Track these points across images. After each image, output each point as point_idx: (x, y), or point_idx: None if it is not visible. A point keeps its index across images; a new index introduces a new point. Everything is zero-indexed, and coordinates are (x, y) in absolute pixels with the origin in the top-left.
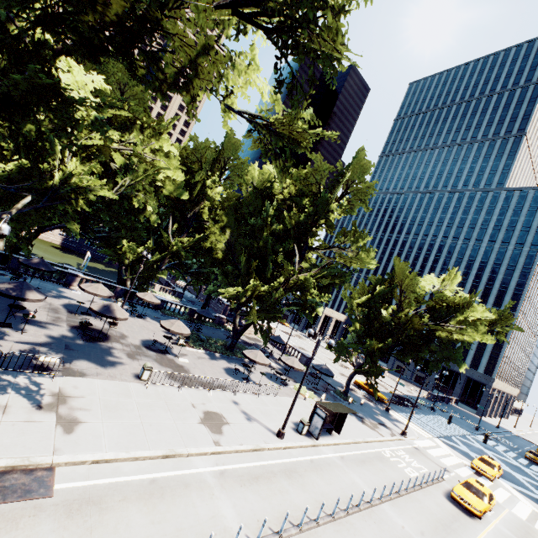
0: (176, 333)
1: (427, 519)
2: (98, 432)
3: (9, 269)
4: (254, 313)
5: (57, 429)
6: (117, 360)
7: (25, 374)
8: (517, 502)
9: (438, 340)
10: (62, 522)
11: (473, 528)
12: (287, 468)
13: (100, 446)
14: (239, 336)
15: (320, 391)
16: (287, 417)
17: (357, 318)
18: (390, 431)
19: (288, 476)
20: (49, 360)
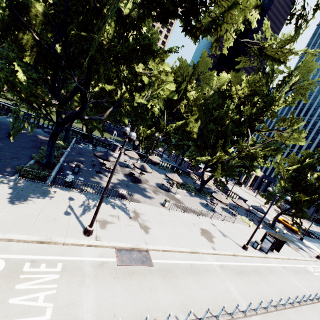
0: (176, 181)
1: None
2: (158, 234)
3: (89, 142)
4: (218, 172)
5: (142, 230)
6: (149, 194)
7: (118, 200)
8: None
9: None
10: (162, 280)
11: None
12: (255, 269)
13: (162, 242)
14: (204, 184)
15: (255, 221)
16: (250, 239)
17: (283, 177)
18: (308, 254)
19: (257, 274)
20: (123, 192)
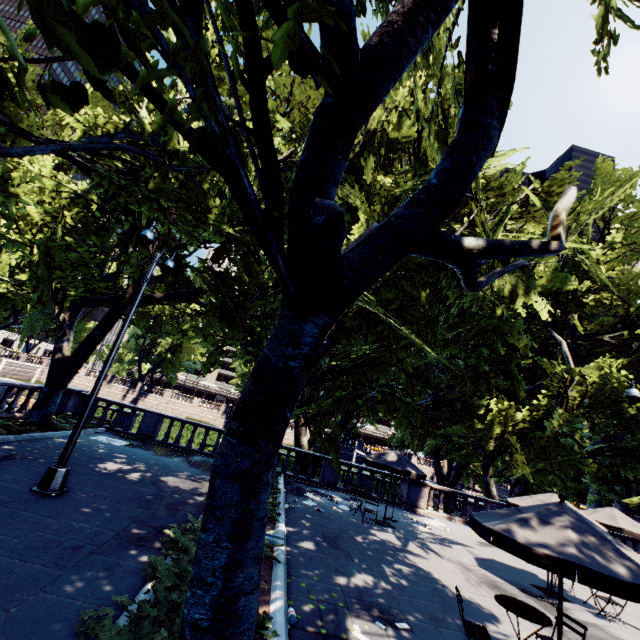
0: None
1: None
2: None
3: (324, 484)
4: None
5: None
6: None
7: None
8: None
9: None
10: None
11: None
12: None
13: None
14: None
15: None
16: None
17: None
18: None
19: None
20: None
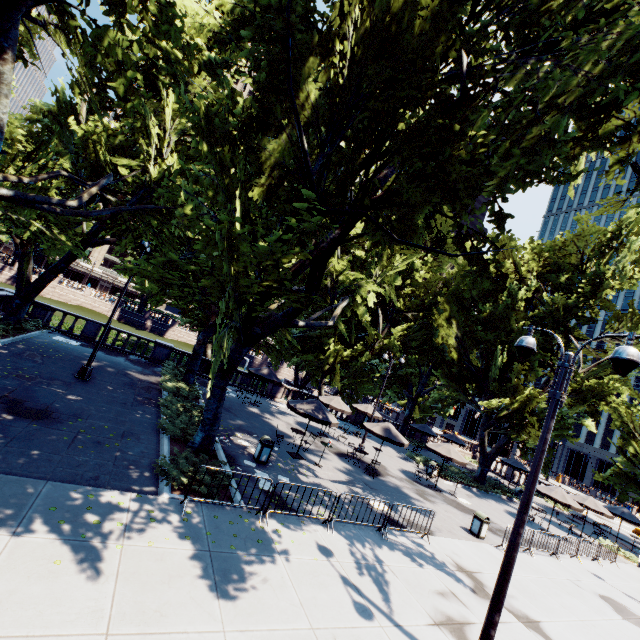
0: (459, 462)
1: None
2: None
3: None
4: (533, 431)
5: (536, 636)
6: (421, 504)
7: (399, 533)
8: None
9: None
10: None
11: None
12: None
13: None
14: (490, 463)
15: (624, 549)
16: None
17: (634, 434)
18: None
19: None
20: (381, 507)
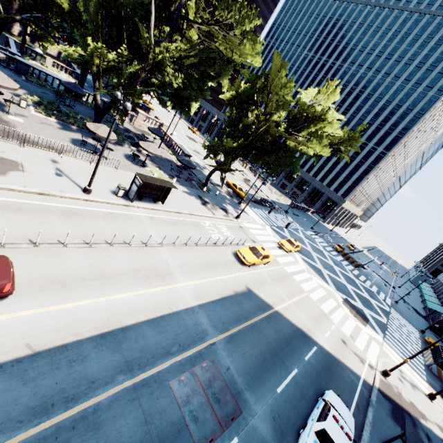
0: None
1: (198, 260)
2: None
3: None
4: (101, 84)
5: None
6: None
7: None
8: (295, 264)
9: (286, 148)
10: None
11: (237, 270)
12: (73, 212)
13: None
14: (102, 115)
15: (182, 179)
16: (91, 177)
17: None
18: (226, 214)
19: (68, 216)
20: None
